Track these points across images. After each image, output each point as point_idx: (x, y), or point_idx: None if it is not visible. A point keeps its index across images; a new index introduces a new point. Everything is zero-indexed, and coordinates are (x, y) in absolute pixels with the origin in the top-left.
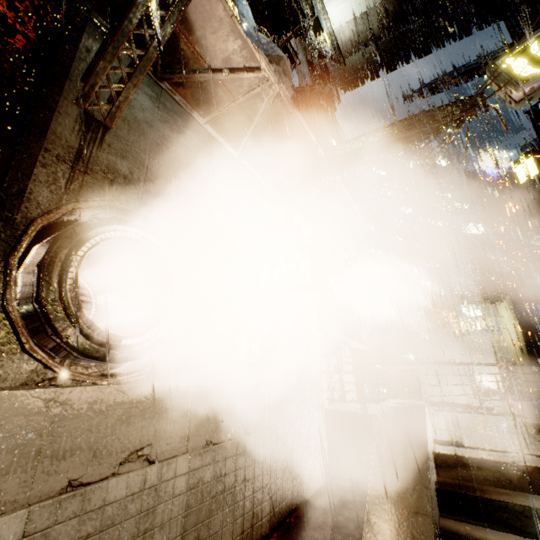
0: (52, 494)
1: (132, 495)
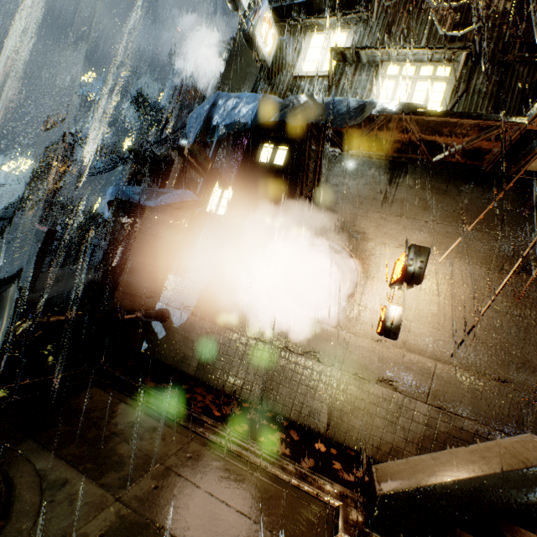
0: (281, 347)
1: (308, 368)
